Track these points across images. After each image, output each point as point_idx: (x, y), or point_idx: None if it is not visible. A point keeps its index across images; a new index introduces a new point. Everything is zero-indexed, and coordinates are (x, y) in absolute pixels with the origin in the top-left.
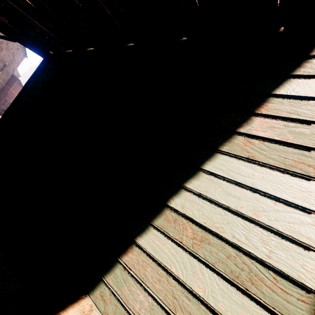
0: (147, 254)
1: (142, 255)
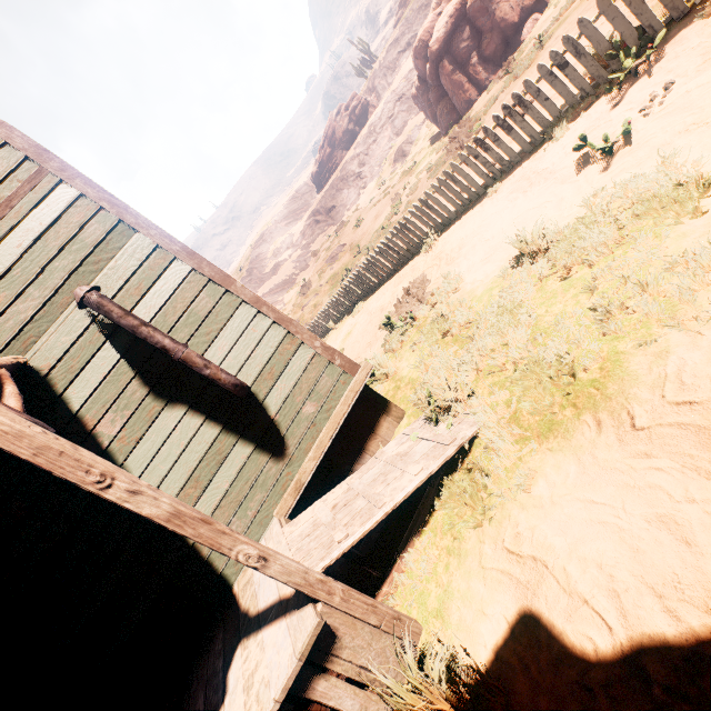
0: None
1: None
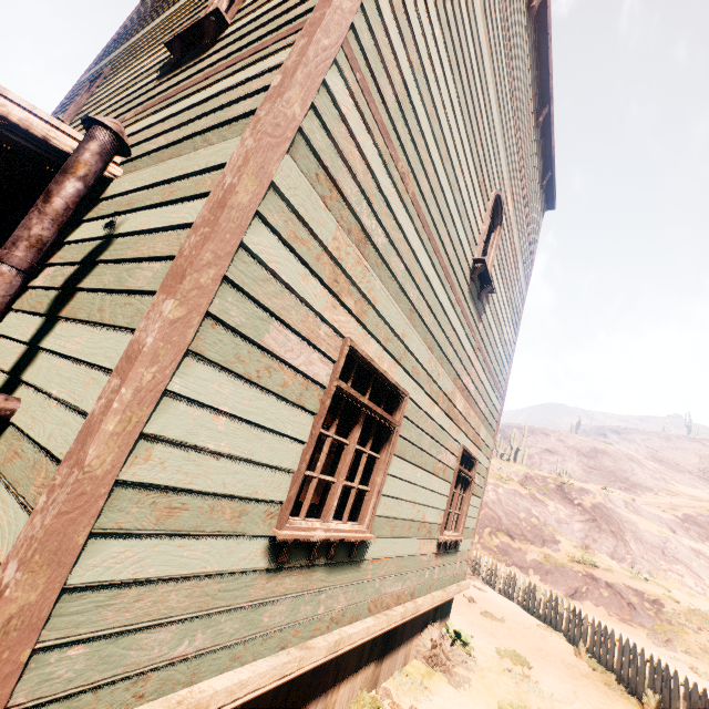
0: None
1: None
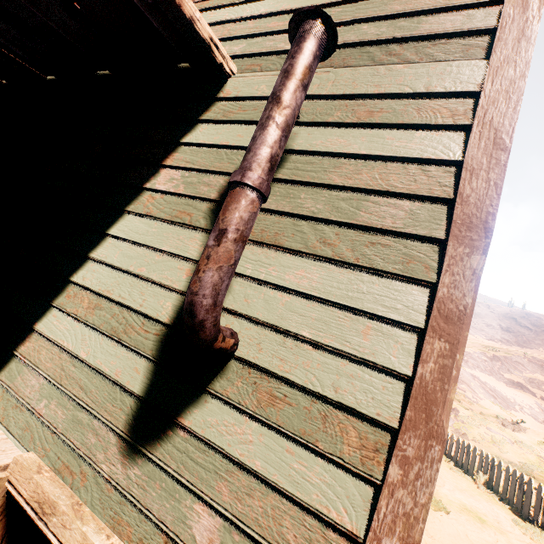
0: (46, 338)
1: (40, 341)
